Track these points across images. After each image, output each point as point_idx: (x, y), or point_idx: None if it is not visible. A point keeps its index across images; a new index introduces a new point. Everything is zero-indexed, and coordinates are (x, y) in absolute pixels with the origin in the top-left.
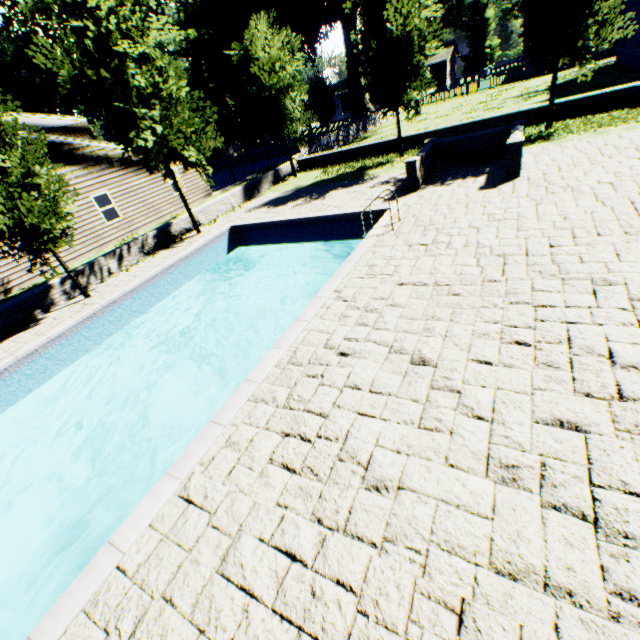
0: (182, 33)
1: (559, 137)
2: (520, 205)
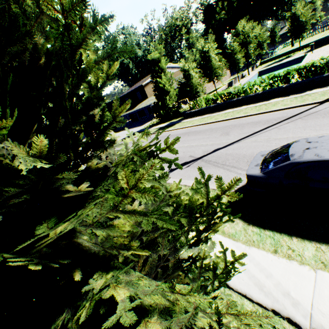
0: (257, 31)
1: None
2: None
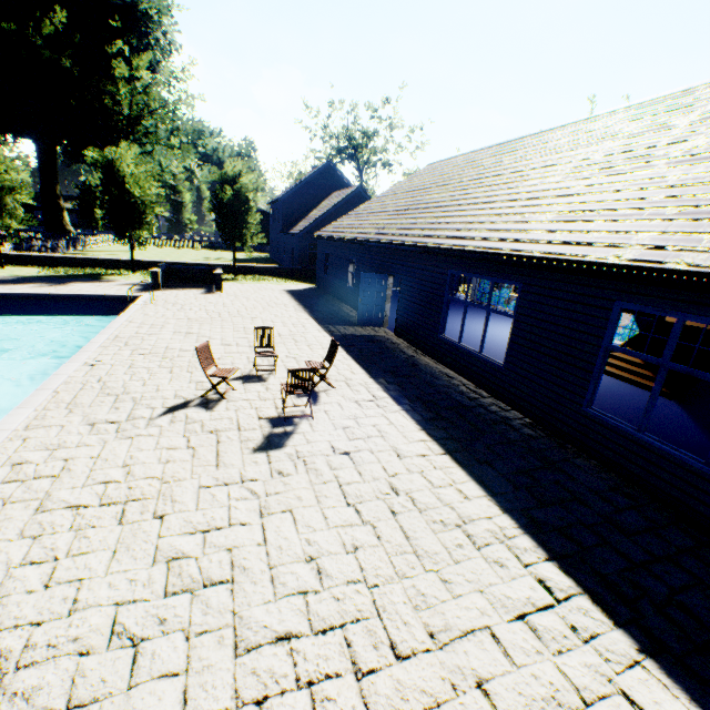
0: None
1: (242, 281)
2: (225, 300)
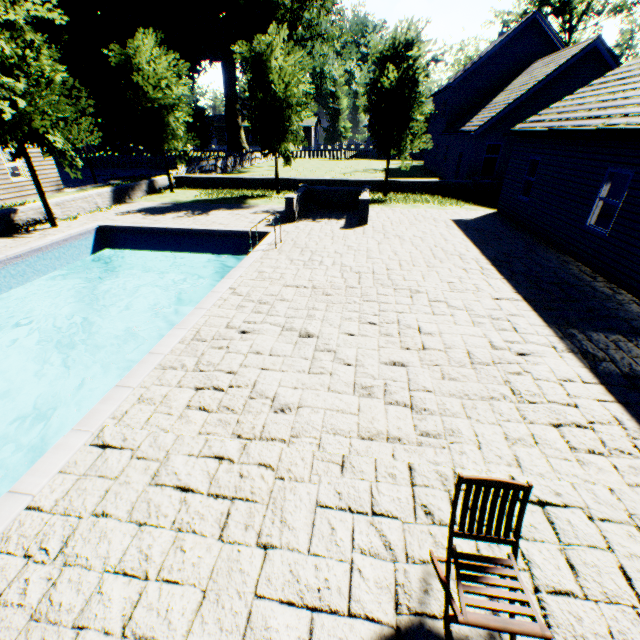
0: (66, 18)
1: (392, 204)
2: (368, 243)
